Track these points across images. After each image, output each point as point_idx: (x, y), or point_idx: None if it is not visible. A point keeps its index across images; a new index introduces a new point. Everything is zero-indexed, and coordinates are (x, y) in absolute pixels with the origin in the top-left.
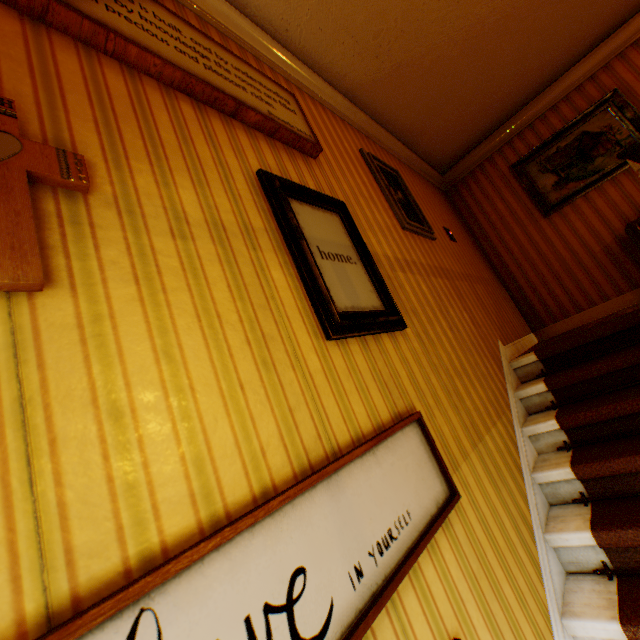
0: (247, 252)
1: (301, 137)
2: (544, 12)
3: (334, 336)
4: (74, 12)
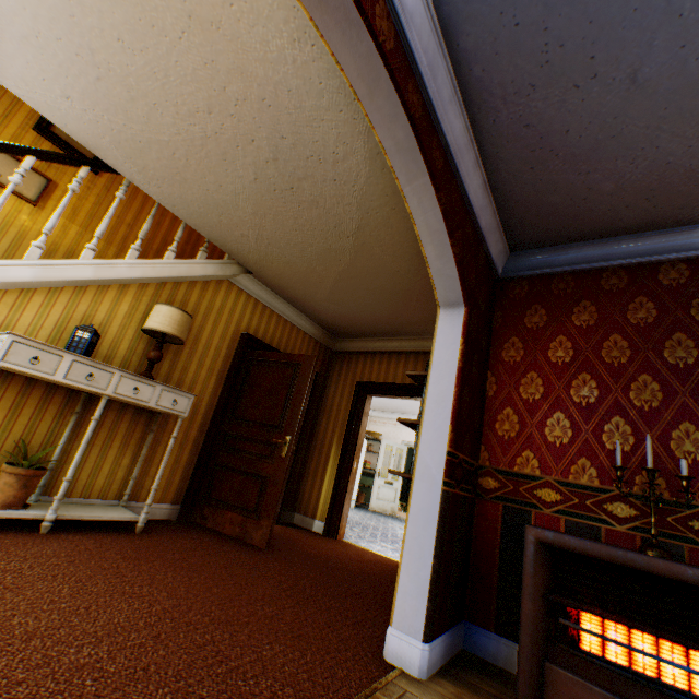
0: None
1: None
2: None
3: (36, 130)
4: None
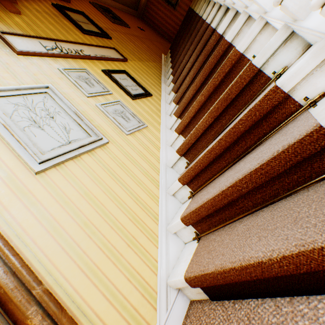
0: (56, 18)
1: None
2: None
3: (85, 33)
4: None
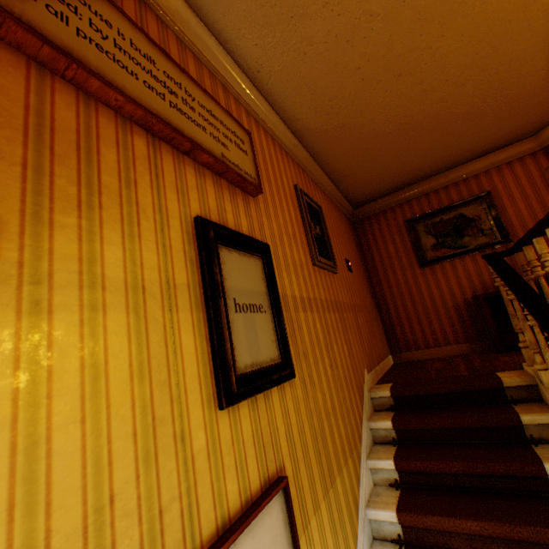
0: (162, 315)
1: (246, 180)
2: (457, 123)
3: (227, 406)
4: (34, 35)
